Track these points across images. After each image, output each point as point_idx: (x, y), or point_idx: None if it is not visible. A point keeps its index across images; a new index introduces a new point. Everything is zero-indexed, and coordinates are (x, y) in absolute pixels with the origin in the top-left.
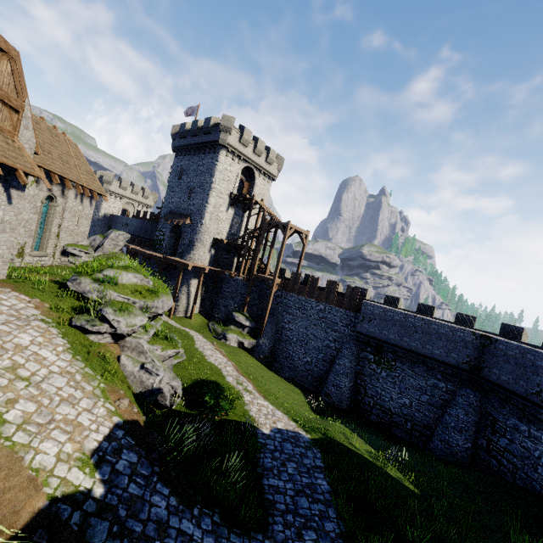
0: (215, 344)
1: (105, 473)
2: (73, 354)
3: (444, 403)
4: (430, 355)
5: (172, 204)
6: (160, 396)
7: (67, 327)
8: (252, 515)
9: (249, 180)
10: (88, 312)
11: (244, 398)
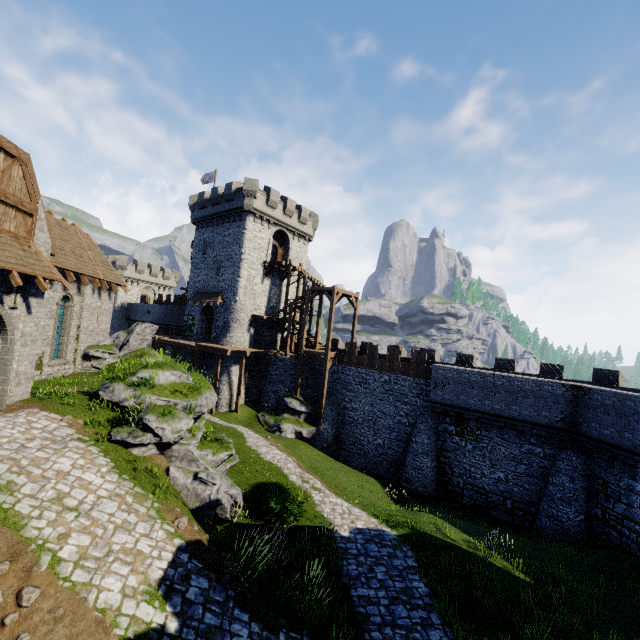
0: (269, 438)
1: (176, 604)
2: (119, 473)
3: (544, 471)
4: (519, 417)
5: (199, 282)
6: (219, 509)
7: (106, 444)
8: (345, 633)
9: (283, 244)
10: (127, 423)
11: (314, 498)
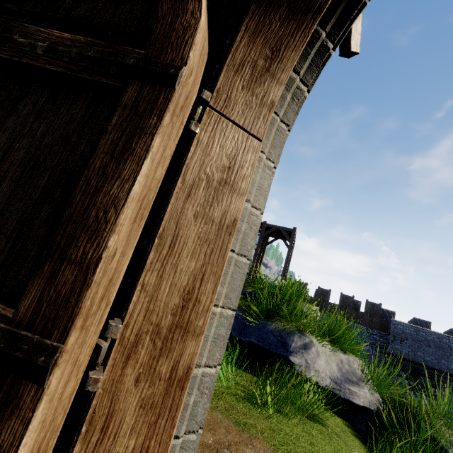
0: None
1: None
2: None
3: None
4: None
5: None
6: None
7: None
8: None
9: None
10: None
11: None
